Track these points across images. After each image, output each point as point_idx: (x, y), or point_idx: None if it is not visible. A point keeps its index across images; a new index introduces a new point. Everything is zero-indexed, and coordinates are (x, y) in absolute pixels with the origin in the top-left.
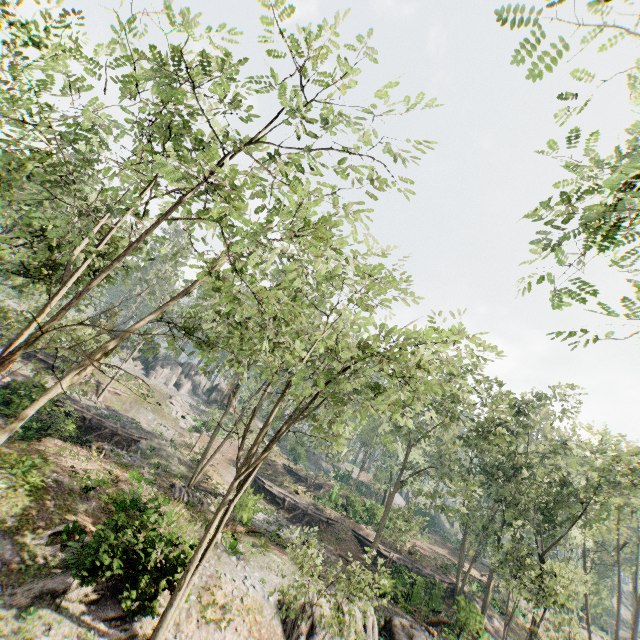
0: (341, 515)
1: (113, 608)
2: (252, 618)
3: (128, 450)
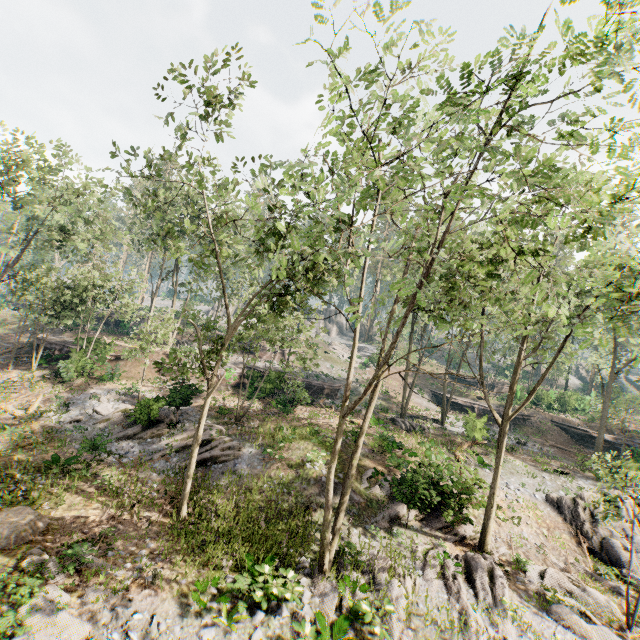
0: (533, 410)
1: (436, 521)
2: (533, 514)
3: (336, 398)
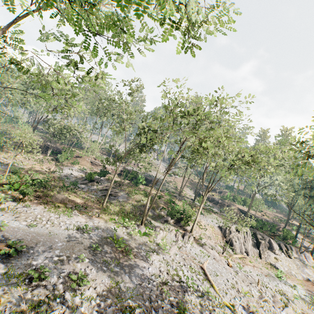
0: (232, 202)
1: (179, 224)
2: (212, 229)
3: (156, 185)
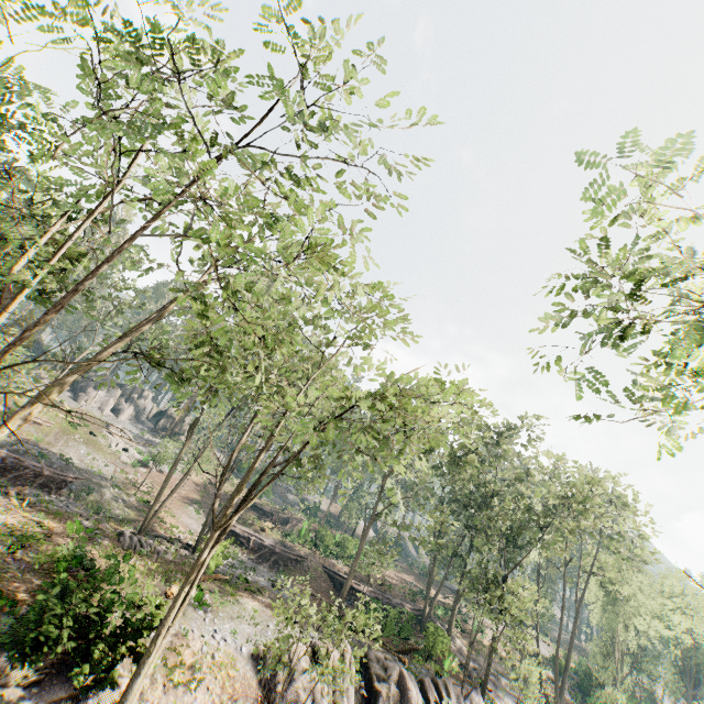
0: (311, 551)
1: (61, 687)
2: (225, 674)
3: (57, 494)
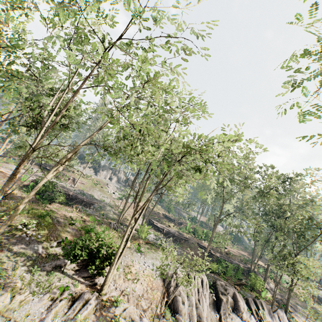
0: (191, 236)
1: (86, 273)
2: (148, 279)
3: (89, 208)
